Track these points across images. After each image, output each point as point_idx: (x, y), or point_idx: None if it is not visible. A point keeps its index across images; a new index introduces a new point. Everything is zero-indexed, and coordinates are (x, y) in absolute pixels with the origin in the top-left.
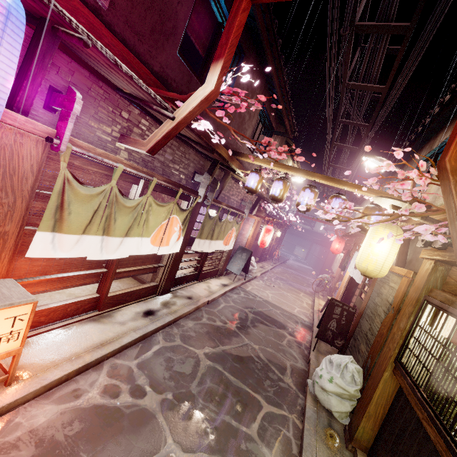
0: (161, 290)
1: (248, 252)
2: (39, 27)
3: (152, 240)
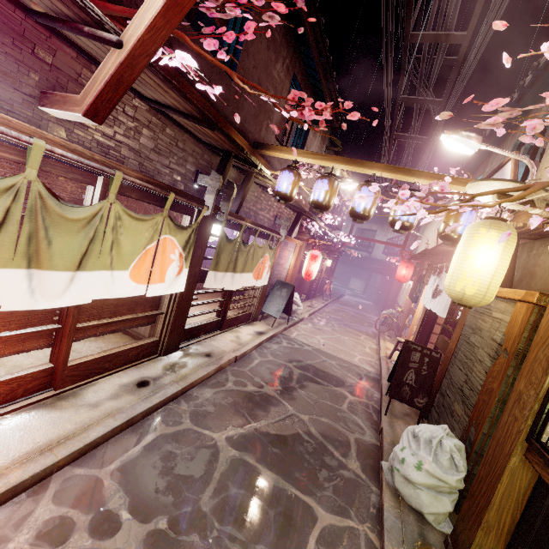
0: (164, 348)
1: (289, 287)
2: None
3: (133, 274)
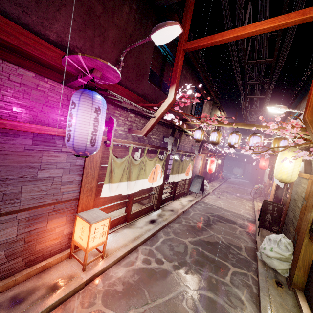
0: (155, 207)
1: (201, 177)
2: None
3: (148, 179)
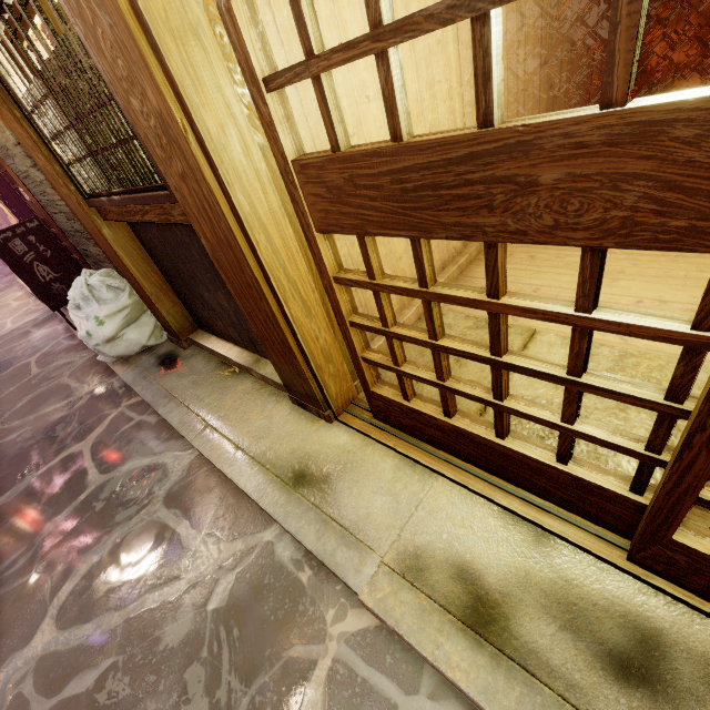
0: None
1: None
2: None
3: None
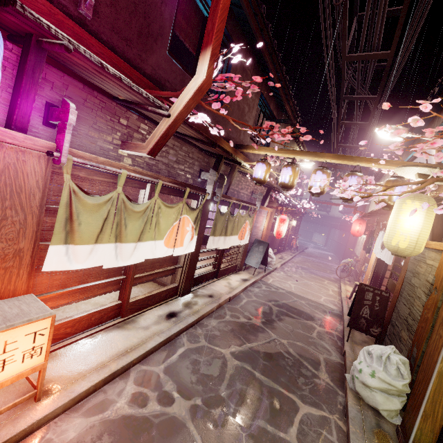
0: (182, 291)
1: (264, 244)
2: (26, 44)
3: (165, 242)
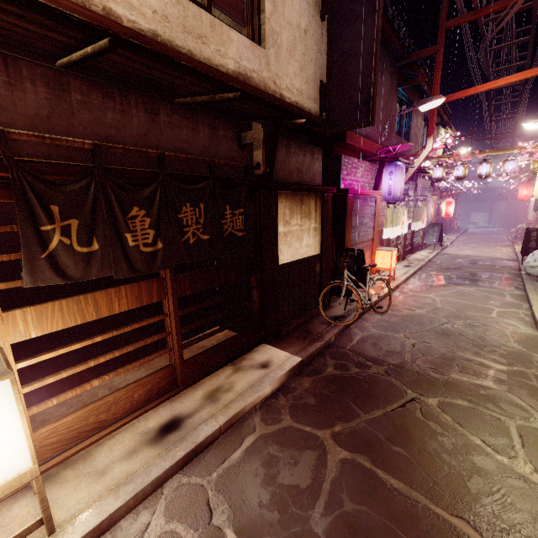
0: (402, 258)
1: (438, 225)
2: (381, 163)
3: (400, 227)
